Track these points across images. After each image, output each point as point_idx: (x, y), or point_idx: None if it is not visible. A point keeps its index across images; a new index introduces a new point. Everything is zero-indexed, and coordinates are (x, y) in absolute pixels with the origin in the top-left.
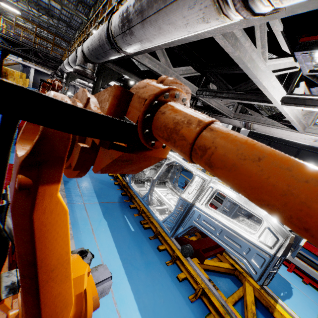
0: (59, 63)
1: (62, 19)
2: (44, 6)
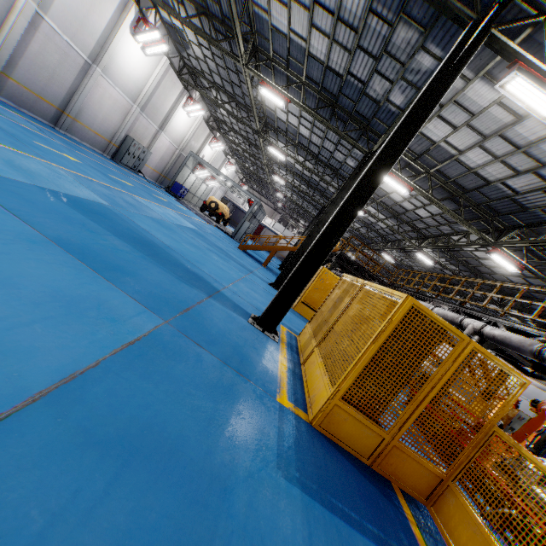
0: (380, 283)
1: (378, 232)
2: (367, 221)
